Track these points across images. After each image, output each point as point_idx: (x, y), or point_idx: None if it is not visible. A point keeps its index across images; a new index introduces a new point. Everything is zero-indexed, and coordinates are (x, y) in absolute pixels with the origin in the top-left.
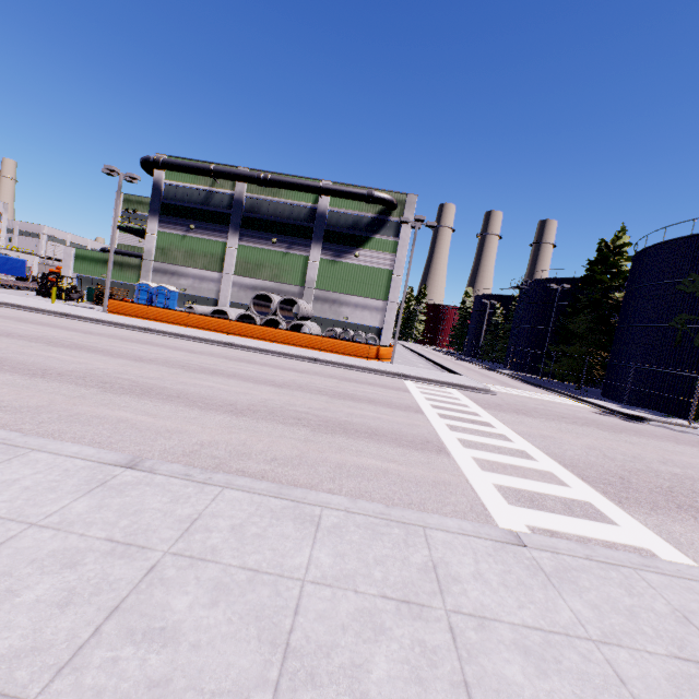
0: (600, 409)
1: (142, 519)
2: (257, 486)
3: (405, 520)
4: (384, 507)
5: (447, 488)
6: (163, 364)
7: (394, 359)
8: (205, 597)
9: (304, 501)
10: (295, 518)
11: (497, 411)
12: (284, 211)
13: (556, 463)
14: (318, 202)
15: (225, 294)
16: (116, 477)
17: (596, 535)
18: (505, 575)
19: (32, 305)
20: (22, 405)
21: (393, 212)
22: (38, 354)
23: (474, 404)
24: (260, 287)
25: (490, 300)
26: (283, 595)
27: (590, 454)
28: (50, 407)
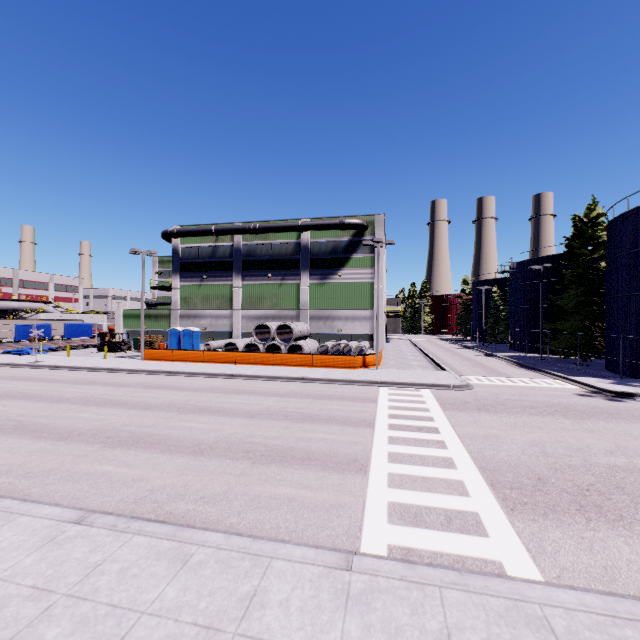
0: (587, 388)
1: (63, 568)
2: (160, 530)
3: (259, 552)
4: (251, 541)
5: (338, 511)
6: (164, 409)
7: (387, 362)
8: (69, 629)
9: (188, 541)
10: (172, 557)
11: (457, 411)
12: (274, 250)
13: (475, 469)
14: (300, 237)
15: (237, 326)
16: (64, 533)
17: (454, 550)
18: (309, 599)
19: (88, 365)
20: (40, 470)
21: (365, 232)
22: (73, 416)
23: (437, 406)
24: (264, 316)
25: (484, 286)
26: (122, 625)
27: (525, 453)
28: (58, 469)
